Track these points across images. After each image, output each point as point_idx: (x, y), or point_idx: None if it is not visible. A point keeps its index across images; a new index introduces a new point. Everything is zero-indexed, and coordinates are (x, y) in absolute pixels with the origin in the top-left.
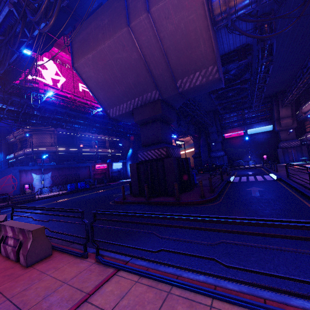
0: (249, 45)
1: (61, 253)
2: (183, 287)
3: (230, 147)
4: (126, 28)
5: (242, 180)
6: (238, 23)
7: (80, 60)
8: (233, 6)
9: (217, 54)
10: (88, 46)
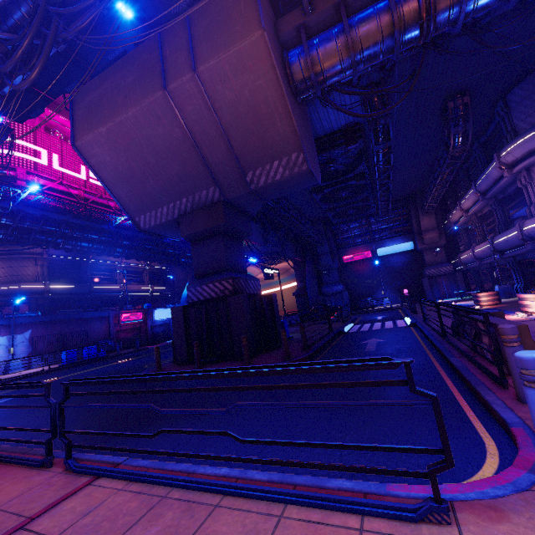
0: (359, 124)
1: (6, 465)
2: (188, 486)
3: (353, 276)
4: (162, 92)
5: (362, 329)
6: (338, 93)
7: (86, 135)
8: (320, 72)
9: (302, 137)
10: (100, 115)
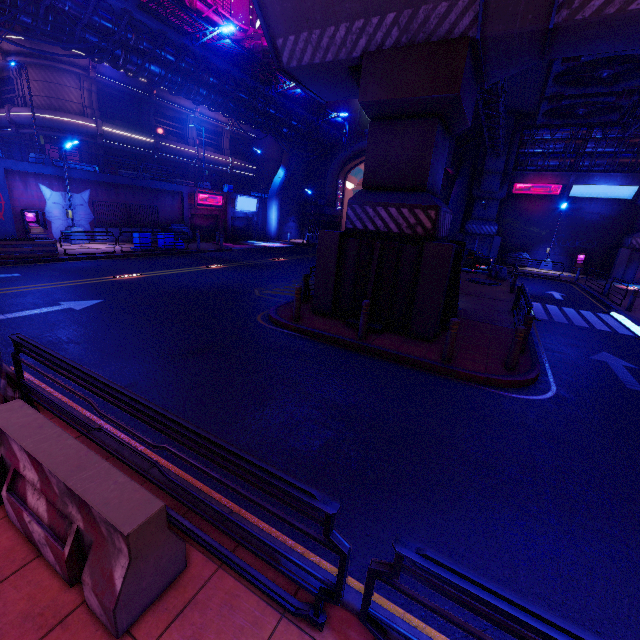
0: None
1: (213, 562)
2: None
3: (516, 217)
4: None
5: (555, 317)
6: None
7: None
8: None
9: None
10: None
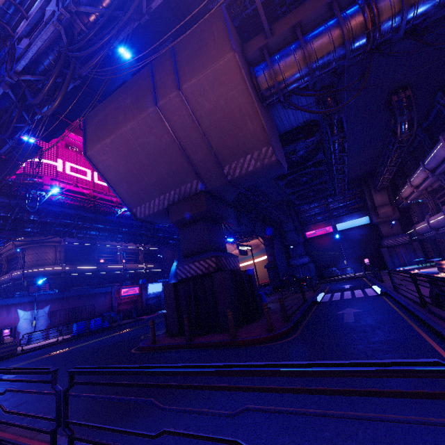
0: (314, 121)
1: None
2: None
3: (317, 249)
4: (153, 107)
5: (334, 298)
6: (296, 97)
7: (95, 146)
8: (282, 80)
9: (270, 133)
10: (106, 130)
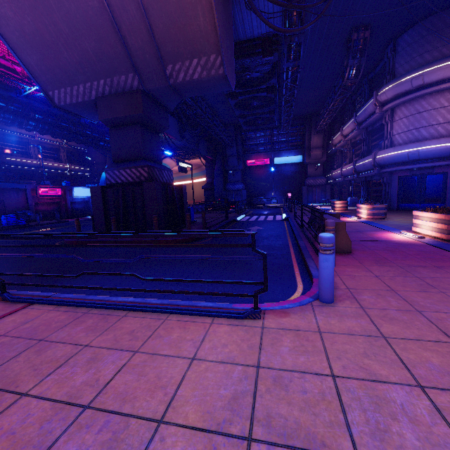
0: (277, 35)
1: None
2: (104, 307)
3: (253, 178)
4: None
5: (251, 219)
6: None
7: None
8: None
9: (222, 39)
10: None
